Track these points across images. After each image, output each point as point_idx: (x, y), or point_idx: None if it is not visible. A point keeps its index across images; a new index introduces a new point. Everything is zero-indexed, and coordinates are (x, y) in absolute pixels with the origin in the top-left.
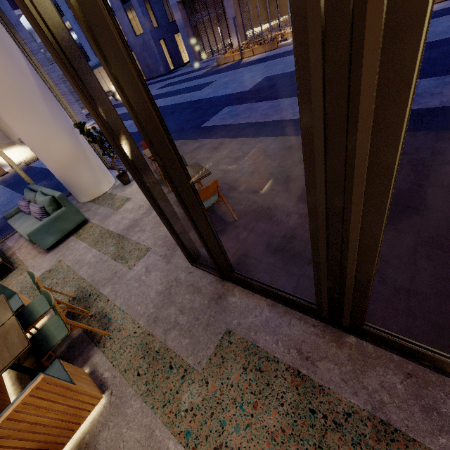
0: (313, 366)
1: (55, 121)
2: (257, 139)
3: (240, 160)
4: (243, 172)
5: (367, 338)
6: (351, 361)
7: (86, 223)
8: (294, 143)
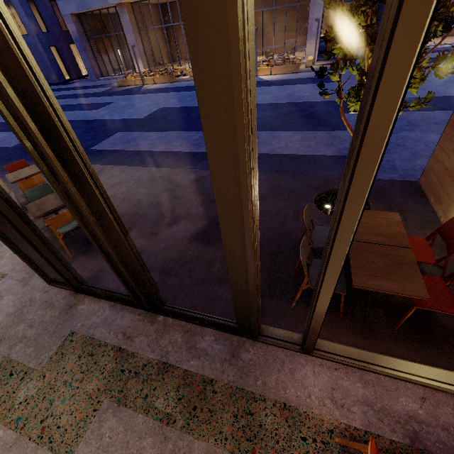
0: (131, 341)
1: None
2: (136, 168)
3: (116, 187)
4: (116, 198)
5: (170, 315)
6: (157, 332)
7: None
8: (164, 174)
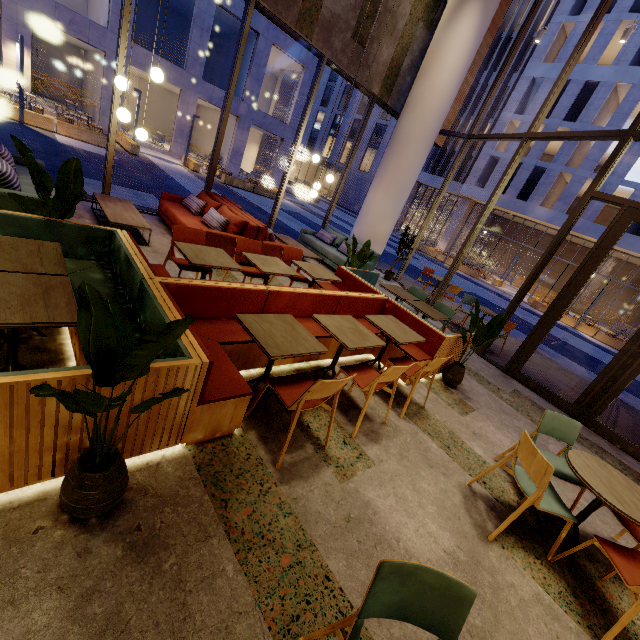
0: None
1: (398, 214)
2: None
3: None
4: None
5: (591, 429)
6: (585, 430)
7: None
8: None
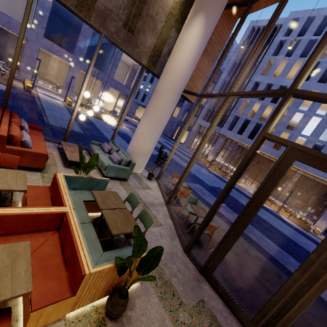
0: None
1: (156, 138)
2: (218, 217)
3: None
4: None
5: None
6: None
7: (126, 180)
8: None
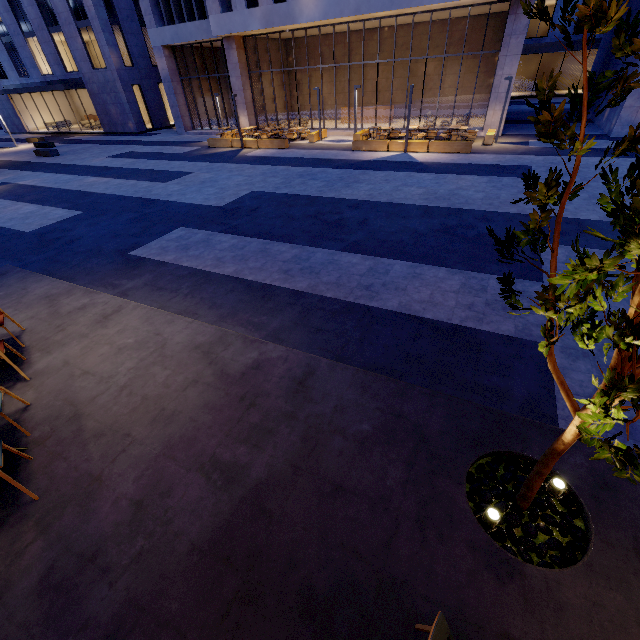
0: None
1: None
2: (169, 316)
3: (122, 355)
4: (111, 384)
5: None
6: None
7: None
8: (207, 341)
